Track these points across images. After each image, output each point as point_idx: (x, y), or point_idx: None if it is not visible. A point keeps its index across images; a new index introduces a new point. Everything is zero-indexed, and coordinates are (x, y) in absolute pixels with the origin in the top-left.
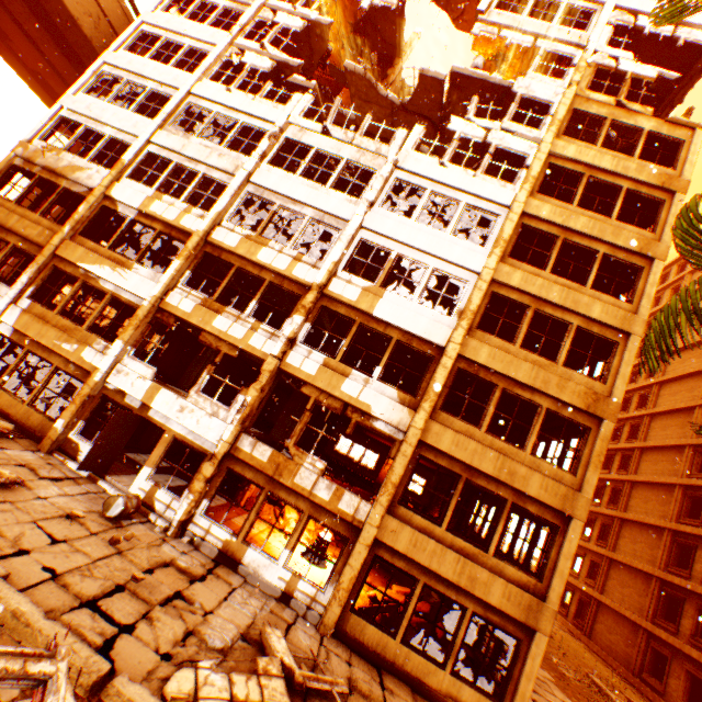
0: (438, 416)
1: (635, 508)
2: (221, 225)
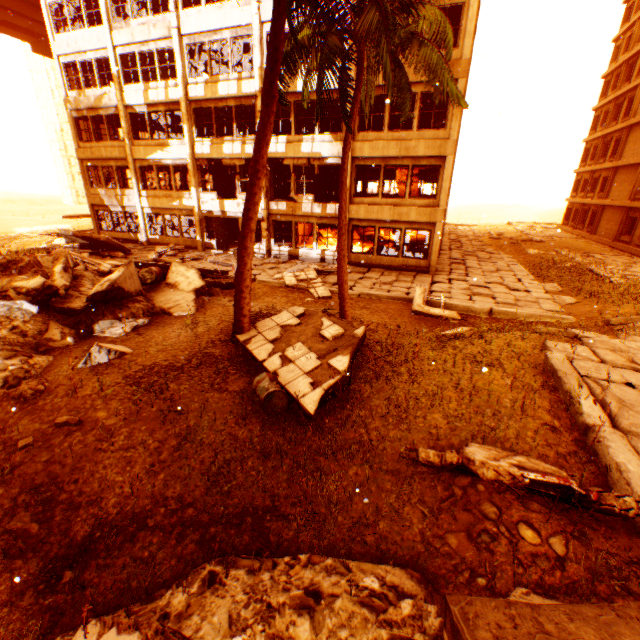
0: (358, 138)
1: None
2: (189, 84)
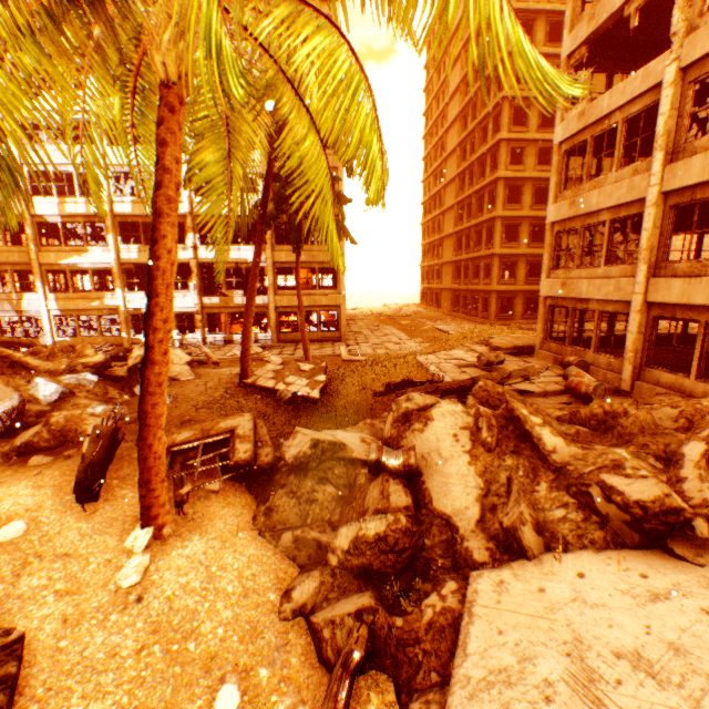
0: (276, 248)
1: (446, 229)
2: (114, 202)
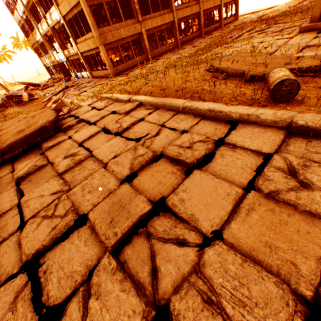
0: (59, 3)
1: None
2: None
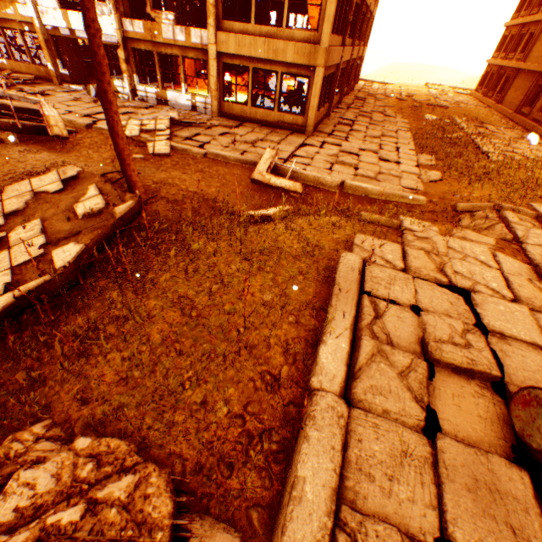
0: None
1: None
2: None
